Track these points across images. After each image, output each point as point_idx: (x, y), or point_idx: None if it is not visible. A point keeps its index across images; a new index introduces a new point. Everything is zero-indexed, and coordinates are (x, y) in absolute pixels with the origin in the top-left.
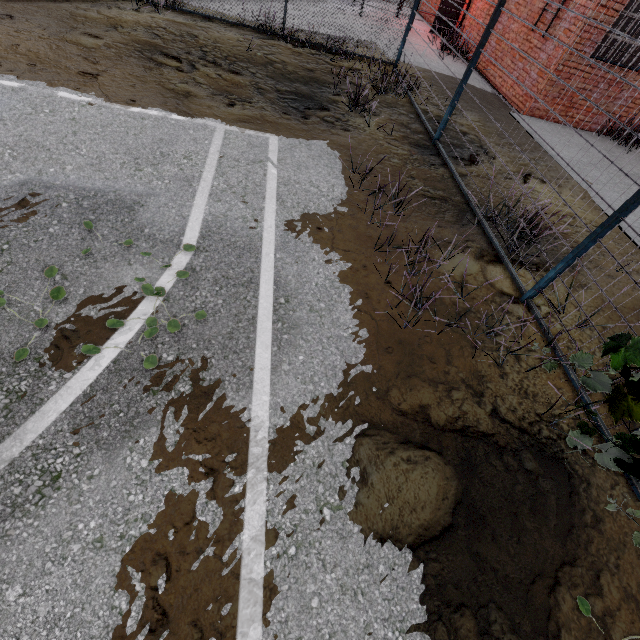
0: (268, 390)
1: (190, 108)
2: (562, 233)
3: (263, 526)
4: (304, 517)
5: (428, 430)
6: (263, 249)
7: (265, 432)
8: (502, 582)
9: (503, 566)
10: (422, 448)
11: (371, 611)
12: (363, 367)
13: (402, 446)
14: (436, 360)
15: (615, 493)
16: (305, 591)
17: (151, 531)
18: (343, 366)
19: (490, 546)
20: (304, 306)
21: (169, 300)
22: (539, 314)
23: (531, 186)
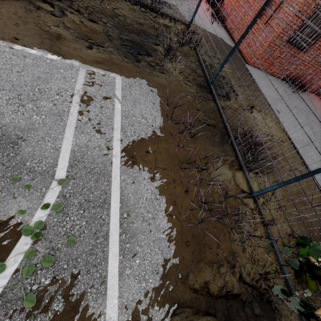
0: (117, 294)
1: (61, 49)
2: (268, 146)
3: None
4: None
5: (209, 300)
6: (112, 173)
7: None
8: None
9: None
10: (206, 315)
11: None
12: (174, 260)
13: (195, 317)
14: (212, 246)
15: (292, 317)
16: None
17: None
18: (162, 262)
19: None
20: (139, 218)
21: (46, 227)
22: (260, 206)
23: (254, 115)
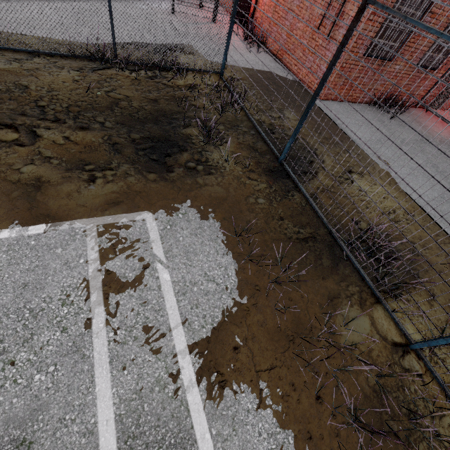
0: None
1: (47, 205)
2: (396, 235)
3: None
4: None
5: None
6: (195, 430)
7: None
8: None
9: None
10: None
11: None
12: None
13: None
14: None
15: None
16: None
17: None
18: None
19: None
20: None
21: None
22: (431, 365)
23: (357, 185)
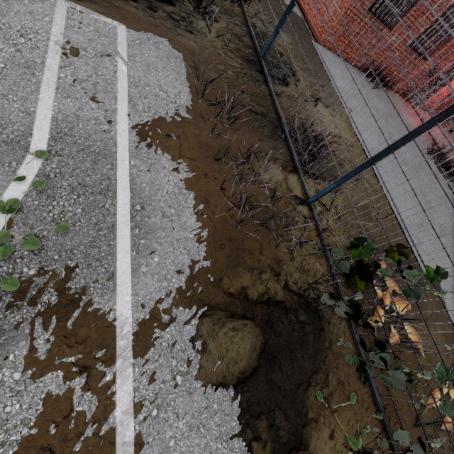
0: (130, 291)
1: None
2: (333, 150)
3: (132, 401)
4: (162, 386)
5: (246, 304)
6: (118, 155)
7: (129, 327)
8: (282, 393)
9: (284, 384)
10: (242, 318)
11: (208, 436)
12: (204, 262)
13: (230, 319)
14: (253, 252)
15: (341, 326)
16: (165, 437)
17: (32, 431)
18: (189, 263)
19: (278, 374)
20: (157, 212)
21: (23, 210)
22: (316, 214)
23: (319, 109)
